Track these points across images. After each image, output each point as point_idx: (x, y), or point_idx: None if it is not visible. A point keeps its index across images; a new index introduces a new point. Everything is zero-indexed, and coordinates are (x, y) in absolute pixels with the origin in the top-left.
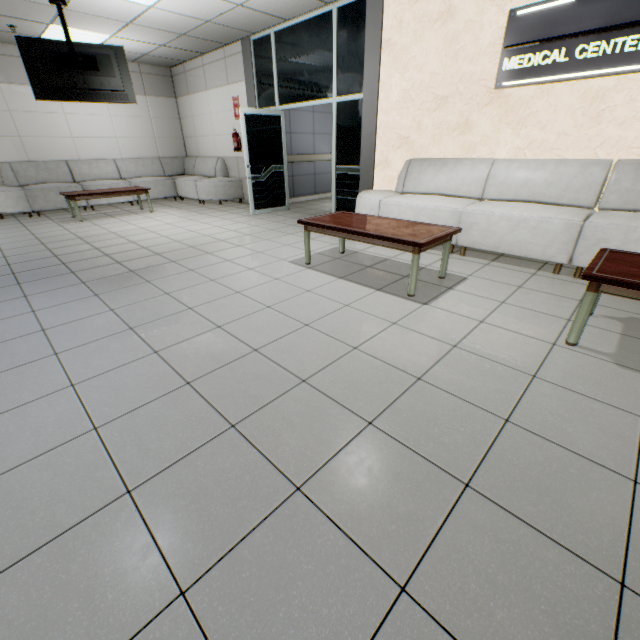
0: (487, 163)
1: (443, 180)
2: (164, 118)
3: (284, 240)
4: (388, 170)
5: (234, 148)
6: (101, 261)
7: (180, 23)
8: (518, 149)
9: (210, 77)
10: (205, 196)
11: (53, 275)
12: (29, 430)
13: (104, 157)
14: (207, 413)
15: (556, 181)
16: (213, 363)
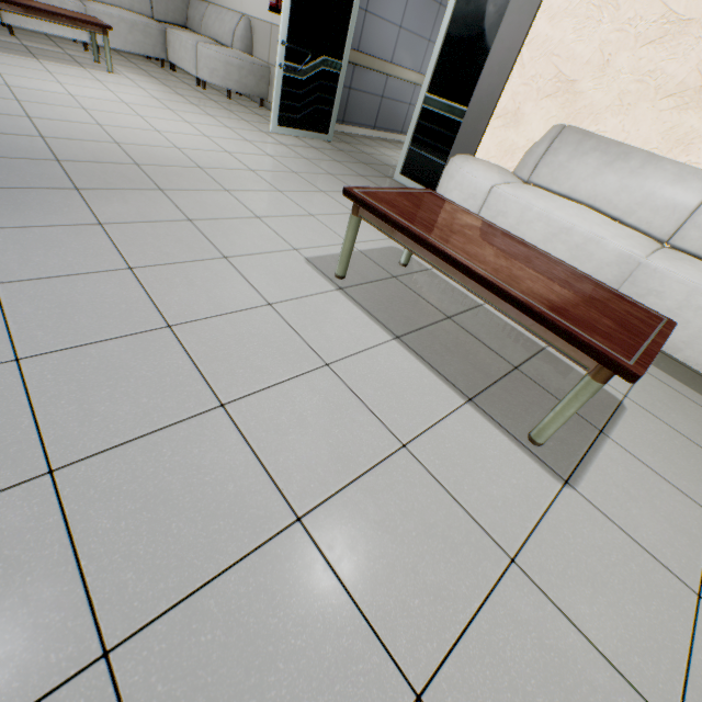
0: None
1: (611, 184)
2: None
3: (309, 202)
4: (513, 131)
5: (270, 4)
6: None
7: None
8: None
9: None
10: (207, 75)
11: None
12: None
13: None
14: None
15: None
16: None
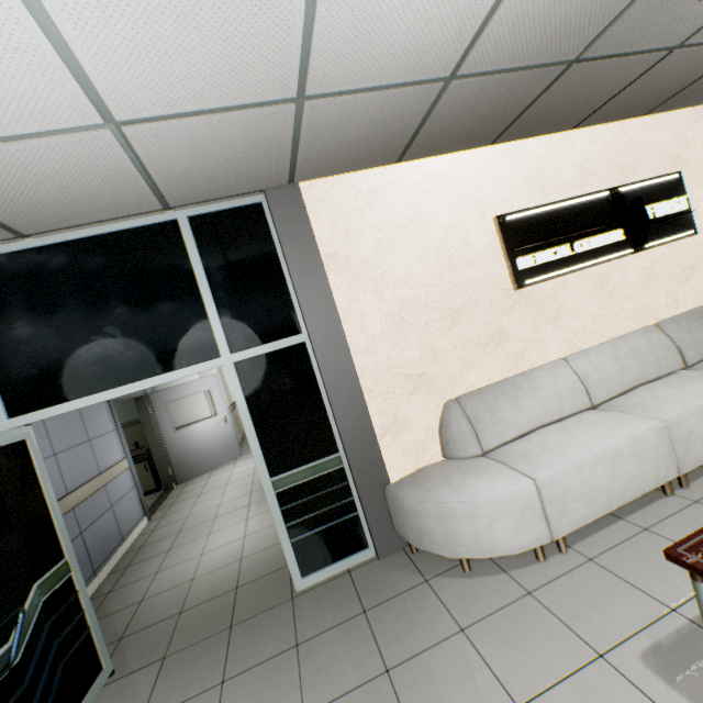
0: (562, 364)
1: (534, 405)
2: None
3: None
4: (407, 433)
5: None
6: None
7: None
8: (566, 342)
9: None
10: None
11: None
12: None
13: None
14: None
15: (642, 356)
16: None
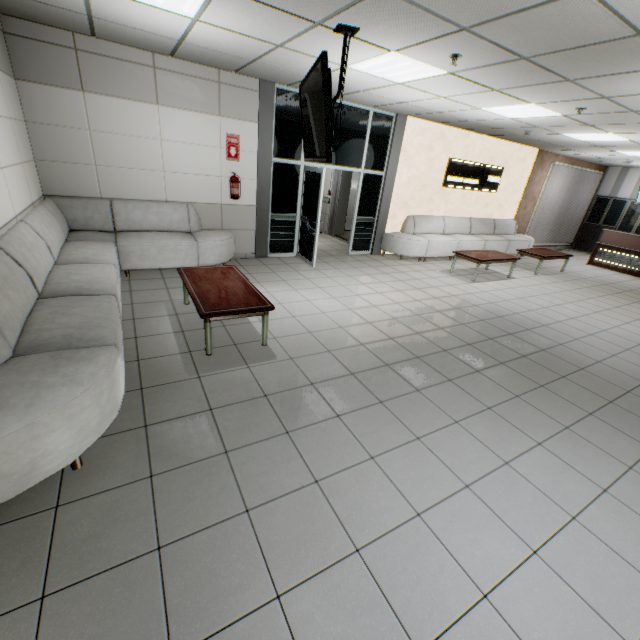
0: (442, 218)
1: (430, 226)
2: (17, 119)
3: (420, 276)
4: (395, 220)
5: (235, 195)
6: (480, 326)
7: (299, 67)
8: (445, 212)
9: (173, 90)
10: (215, 260)
11: (520, 340)
12: (638, 330)
13: (3, 218)
14: (606, 311)
15: (461, 226)
16: (583, 308)
